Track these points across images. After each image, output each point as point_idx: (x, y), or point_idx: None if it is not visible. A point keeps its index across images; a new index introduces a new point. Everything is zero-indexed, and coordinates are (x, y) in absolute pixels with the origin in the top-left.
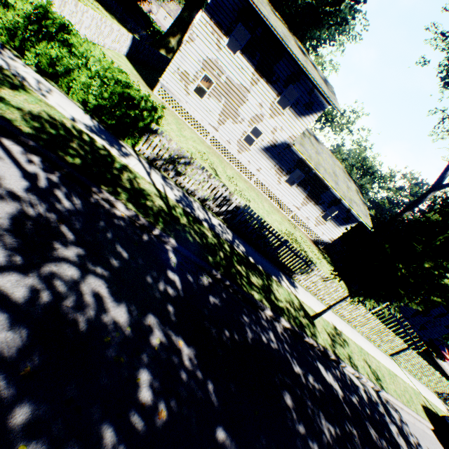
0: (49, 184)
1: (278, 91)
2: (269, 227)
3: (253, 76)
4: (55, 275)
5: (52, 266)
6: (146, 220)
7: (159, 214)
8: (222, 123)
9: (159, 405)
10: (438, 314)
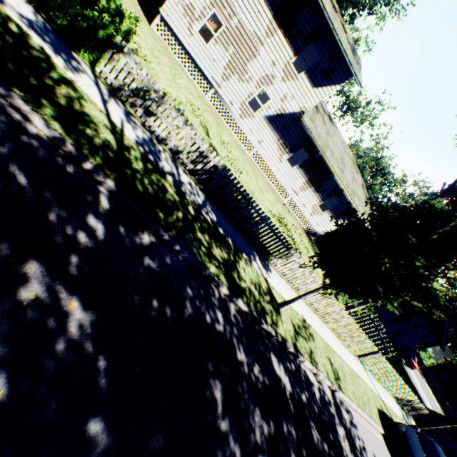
0: None
1: (296, 49)
2: (249, 198)
3: (270, 24)
4: None
5: None
6: (77, 149)
7: (102, 148)
8: (227, 79)
9: None
10: (417, 324)
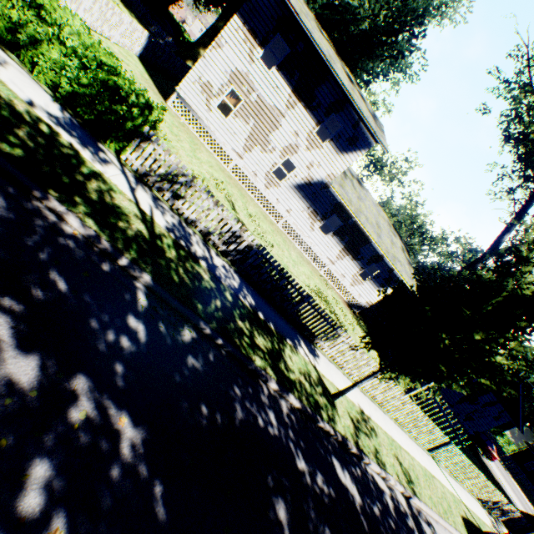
0: None
1: (318, 119)
2: (288, 276)
3: (290, 98)
4: None
5: None
6: (112, 245)
7: (135, 240)
8: (249, 150)
9: (54, 520)
10: (487, 402)
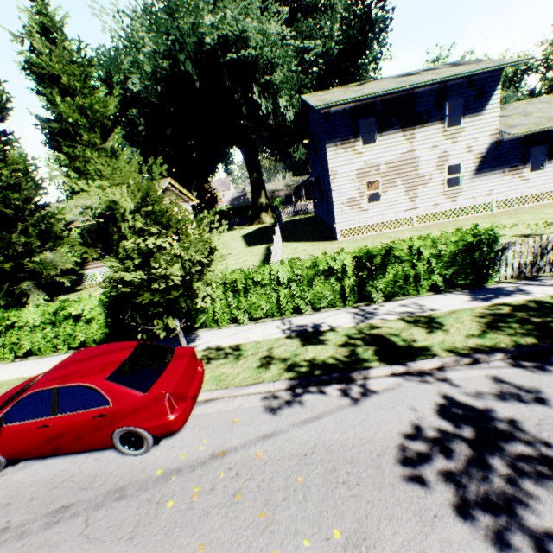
0: None
1: (438, 119)
2: None
3: (405, 137)
4: None
5: None
6: None
7: None
8: (414, 198)
9: None
10: None
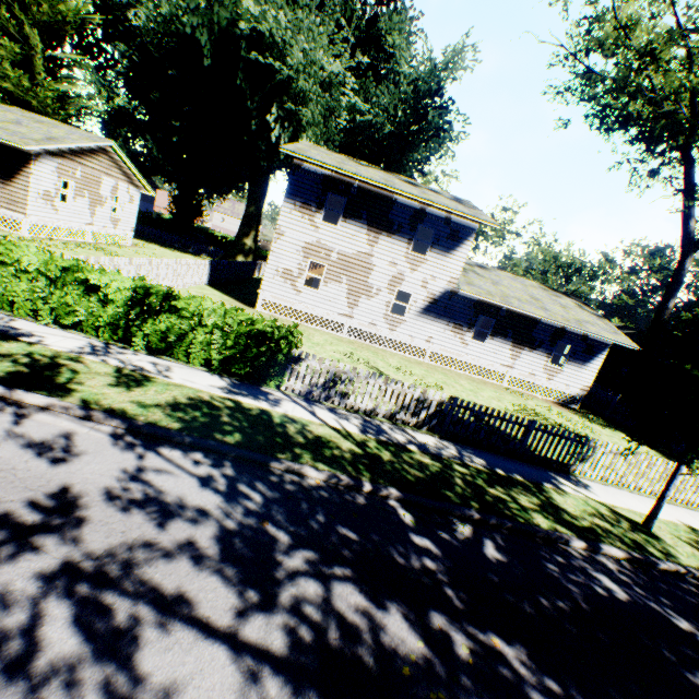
0: (227, 480)
1: (407, 238)
2: (497, 413)
3: (369, 236)
4: (298, 599)
5: (288, 587)
6: (348, 476)
7: (355, 460)
8: (355, 306)
9: None
10: None
